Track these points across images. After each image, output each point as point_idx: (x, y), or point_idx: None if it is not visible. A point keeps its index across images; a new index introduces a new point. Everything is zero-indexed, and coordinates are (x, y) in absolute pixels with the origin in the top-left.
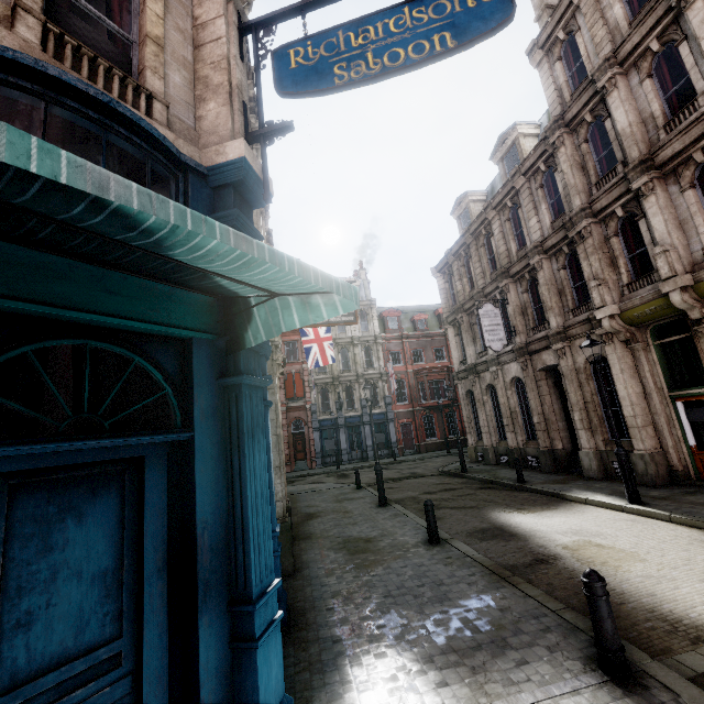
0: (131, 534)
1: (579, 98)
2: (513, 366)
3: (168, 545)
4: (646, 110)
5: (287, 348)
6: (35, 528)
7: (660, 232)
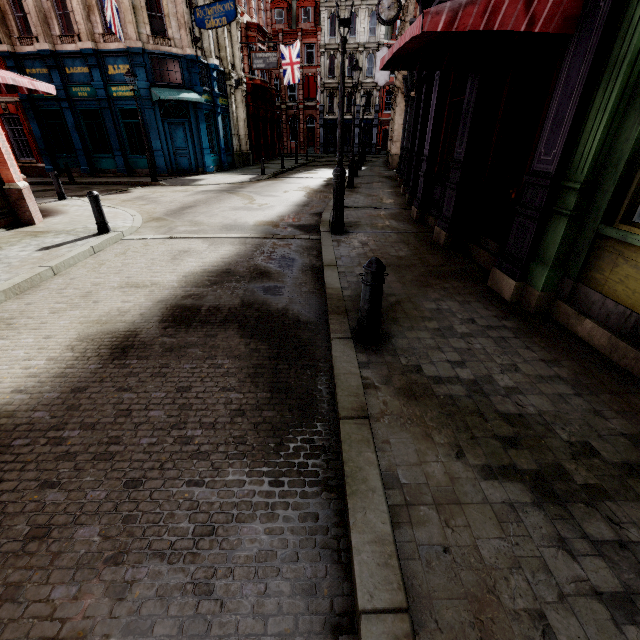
0: (185, 134)
1: None
2: None
3: (191, 138)
4: None
5: (307, 51)
6: (174, 130)
7: None
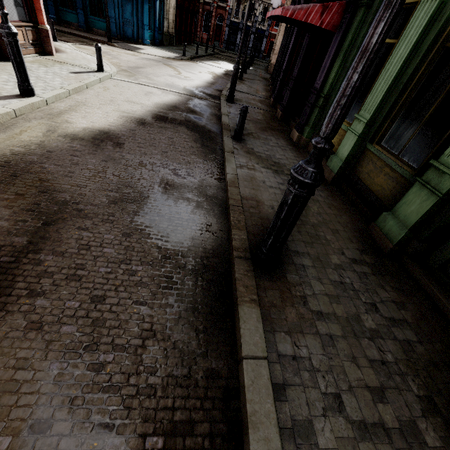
0: (132, 10)
1: None
2: None
3: (136, 14)
4: None
5: None
6: (124, 4)
7: None
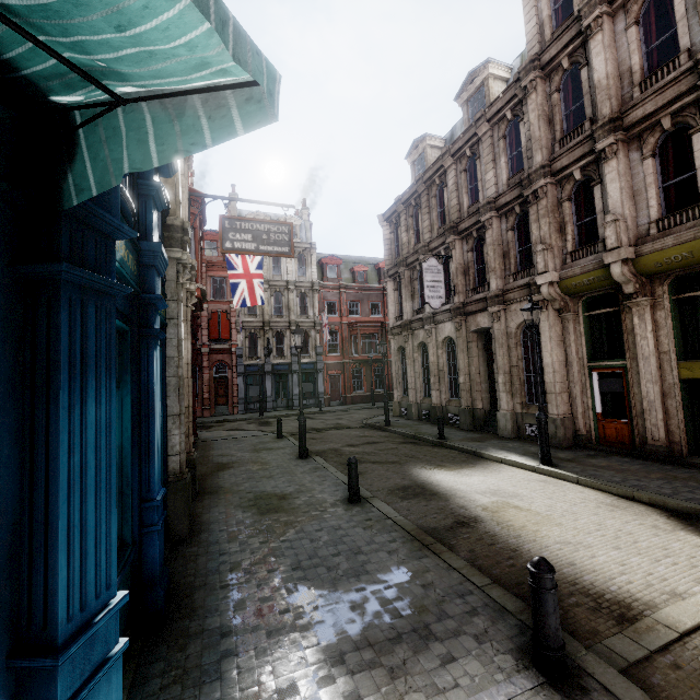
0: None
1: (560, 37)
2: (447, 326)
3: None
4: (625, 63)
5: (214, 284)
6: None
7: (614, 200)
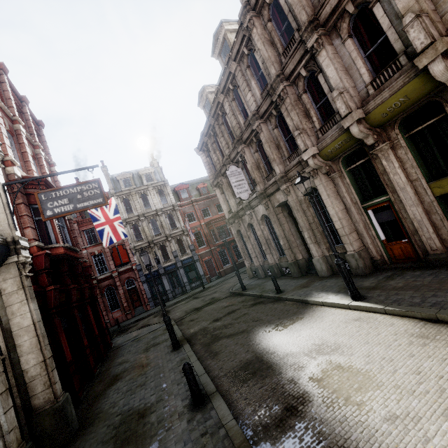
0: None
1: None
2: (260, 208)
3: None
4: None
5: None
6: None
7: (334, 79)
